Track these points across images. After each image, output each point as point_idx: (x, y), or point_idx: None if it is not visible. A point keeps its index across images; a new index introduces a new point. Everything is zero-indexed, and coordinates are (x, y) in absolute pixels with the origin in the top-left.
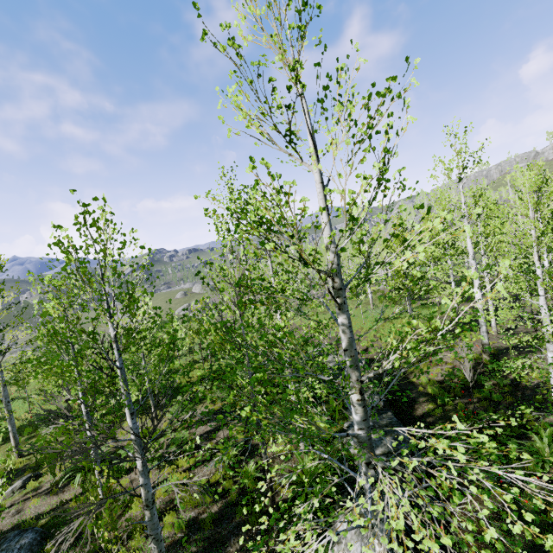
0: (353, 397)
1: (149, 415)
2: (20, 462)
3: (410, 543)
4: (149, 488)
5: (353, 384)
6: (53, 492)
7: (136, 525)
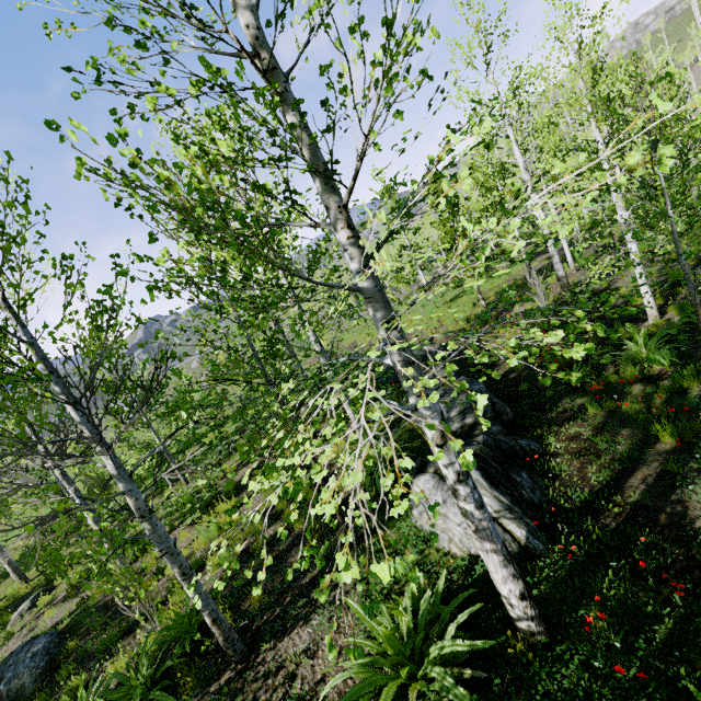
0: (341, 236)
1: (179, 484)
2: (26, 587)
3: (419, 316)
4: (138, 495)
5: (336, 217)
6: (70, 596)
7: (174, 582)
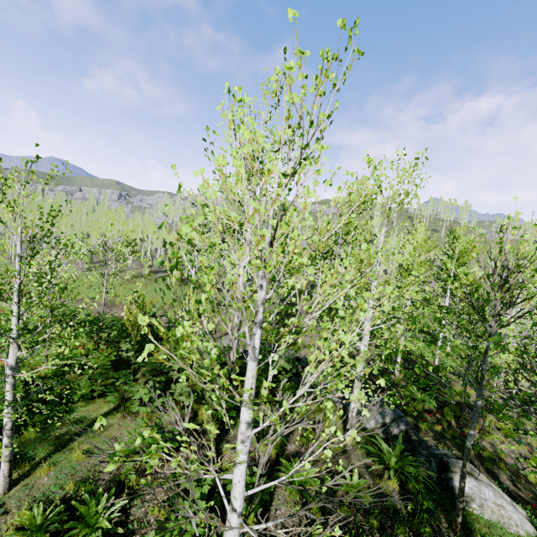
0: None
1: None
2: None
3: None
4: None
5: None
6: None
7: None
